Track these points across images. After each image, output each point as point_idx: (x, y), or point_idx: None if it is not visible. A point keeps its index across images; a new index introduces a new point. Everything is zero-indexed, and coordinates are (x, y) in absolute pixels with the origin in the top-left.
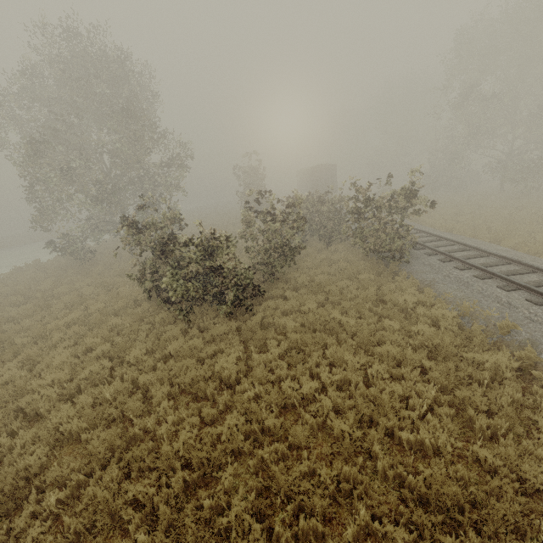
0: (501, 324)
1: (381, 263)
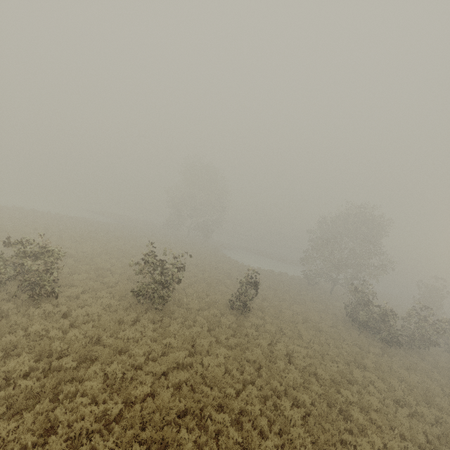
0: None
1: None
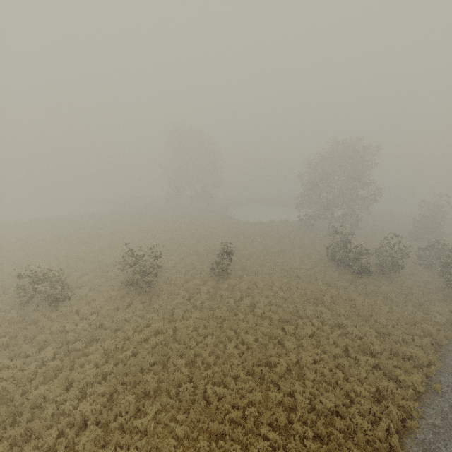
0: None
1: None
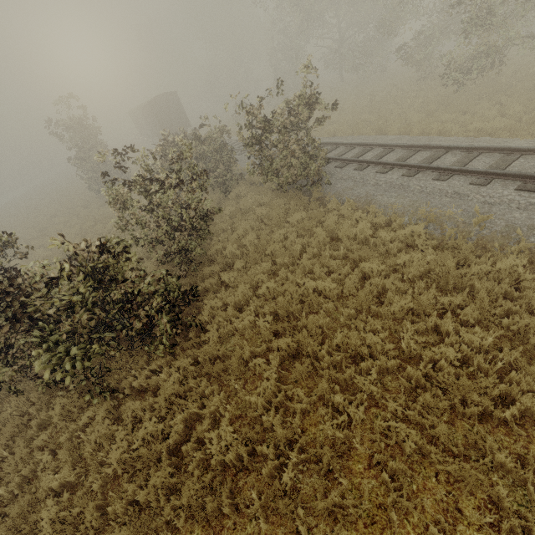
0: (475, 220)
1: (299, 194)
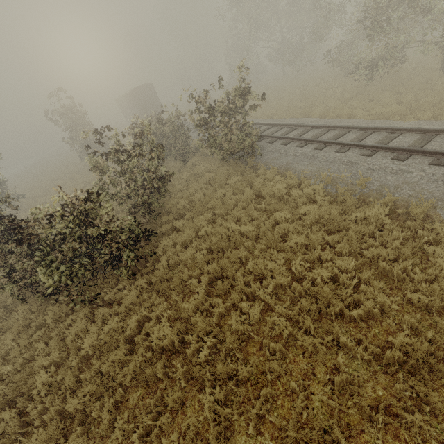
0: (358, 181)
1: (239, 163)
